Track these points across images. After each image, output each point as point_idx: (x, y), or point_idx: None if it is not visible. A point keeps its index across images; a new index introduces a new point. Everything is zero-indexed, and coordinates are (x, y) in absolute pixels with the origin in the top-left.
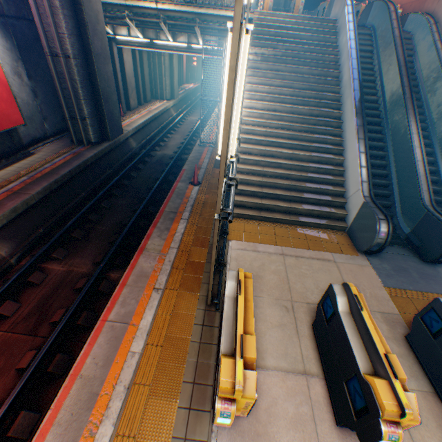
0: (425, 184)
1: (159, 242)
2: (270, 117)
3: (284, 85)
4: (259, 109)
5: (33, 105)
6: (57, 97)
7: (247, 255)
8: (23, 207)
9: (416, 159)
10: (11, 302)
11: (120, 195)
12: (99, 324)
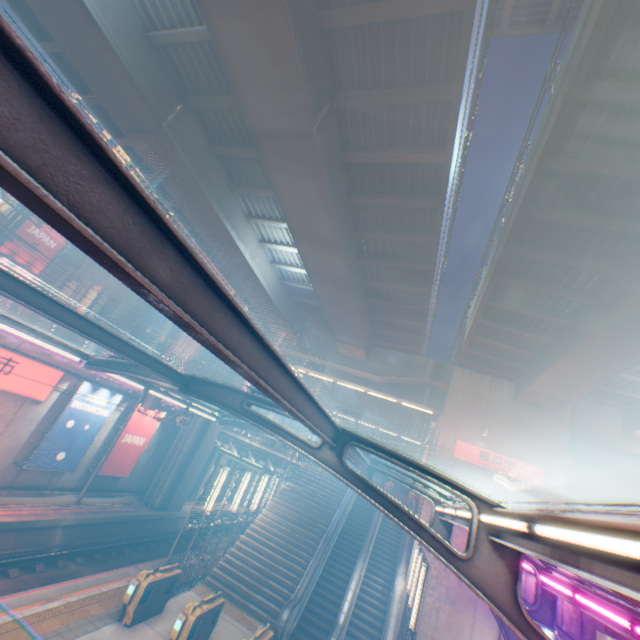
0: (347, 606)
1: (149, 567)
2: (275, 524)
3: (296, 508)
4: (271, 517)
5: (142, 467)
6: (159, 467)
7: (193, 598)
8: (90, 519)
9: (351, 587)
10: (45, 563)
11: (143, 550)
12: (95, 574)
